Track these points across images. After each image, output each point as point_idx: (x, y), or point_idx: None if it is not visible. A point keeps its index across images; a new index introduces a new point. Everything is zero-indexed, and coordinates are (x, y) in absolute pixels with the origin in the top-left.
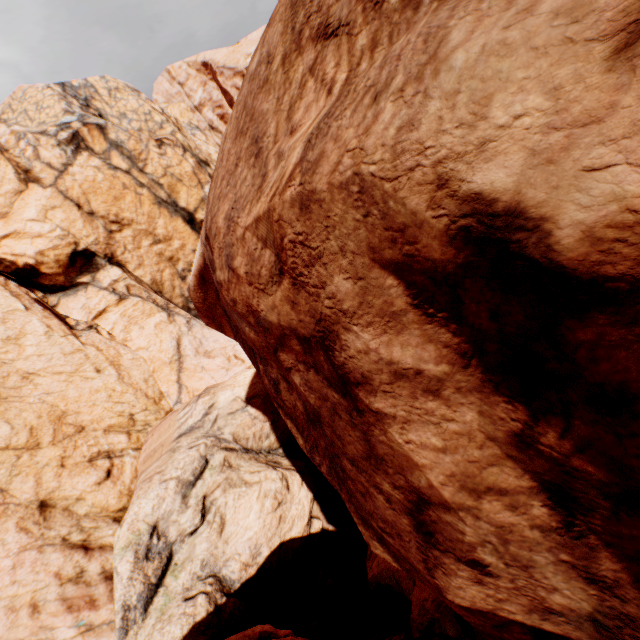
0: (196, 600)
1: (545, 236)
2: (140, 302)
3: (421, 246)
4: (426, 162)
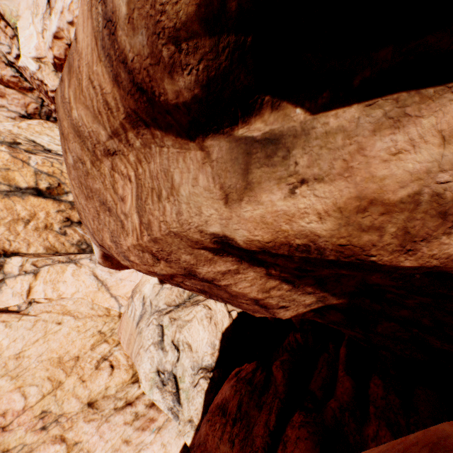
0: (200, 383)
1: (236, 242)
2: (50, 268)
3: (206, 245)
4: (192, 227)
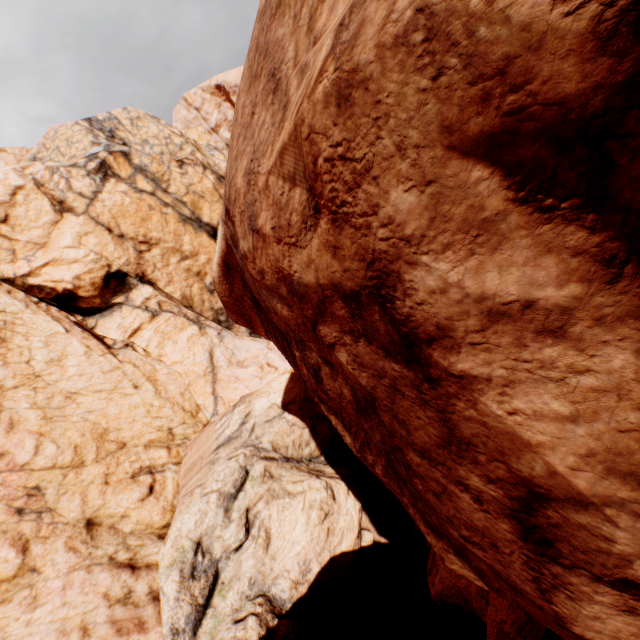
0: (246, 622)
1: None
2: (172, 317)
3: (538, 83)
4: None
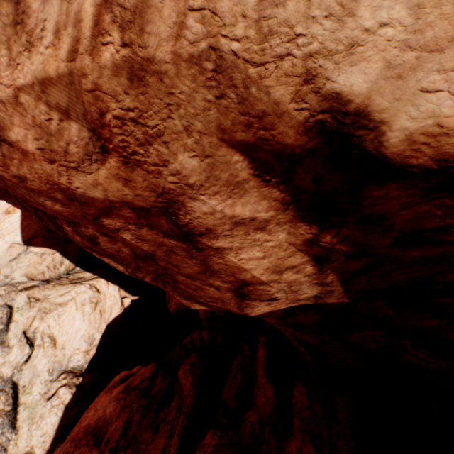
0: (58, 394)
1: (380, 135)
2: None
3: (277, 133)
4: (297, 53)
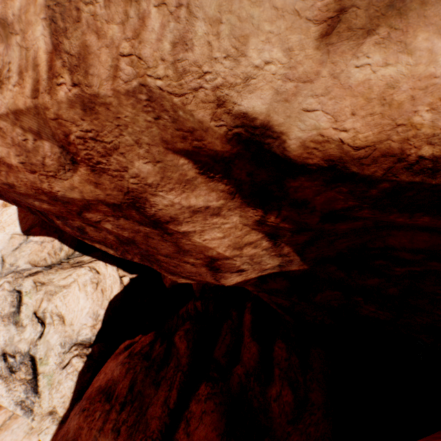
0: (72, 363)
1: (283, 143)
2: None
3: (207, 143)
4: (207, 86)
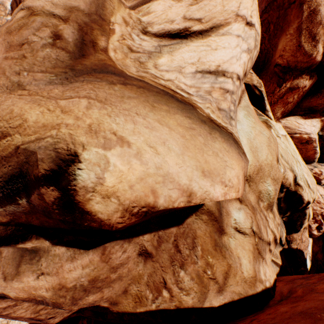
0: None
1: (10, 296)
2: None
3: None
4: None
